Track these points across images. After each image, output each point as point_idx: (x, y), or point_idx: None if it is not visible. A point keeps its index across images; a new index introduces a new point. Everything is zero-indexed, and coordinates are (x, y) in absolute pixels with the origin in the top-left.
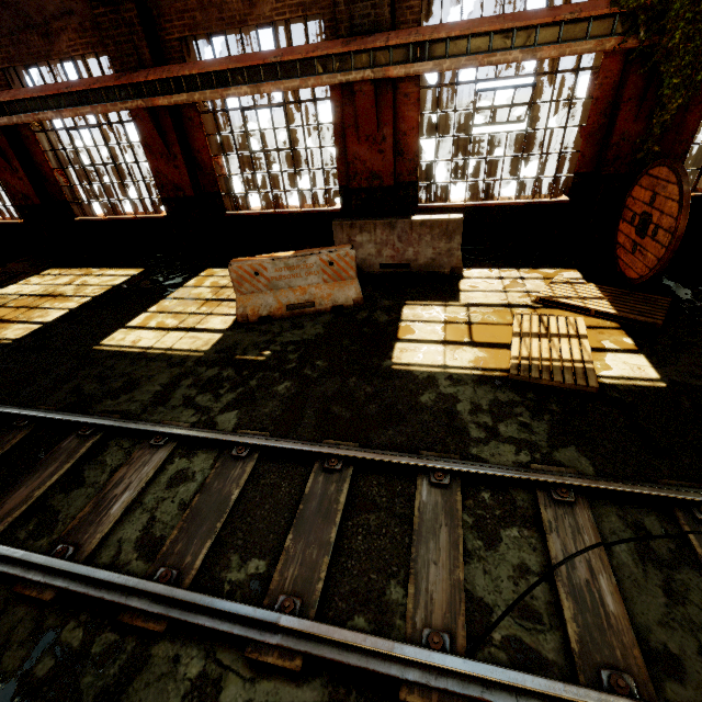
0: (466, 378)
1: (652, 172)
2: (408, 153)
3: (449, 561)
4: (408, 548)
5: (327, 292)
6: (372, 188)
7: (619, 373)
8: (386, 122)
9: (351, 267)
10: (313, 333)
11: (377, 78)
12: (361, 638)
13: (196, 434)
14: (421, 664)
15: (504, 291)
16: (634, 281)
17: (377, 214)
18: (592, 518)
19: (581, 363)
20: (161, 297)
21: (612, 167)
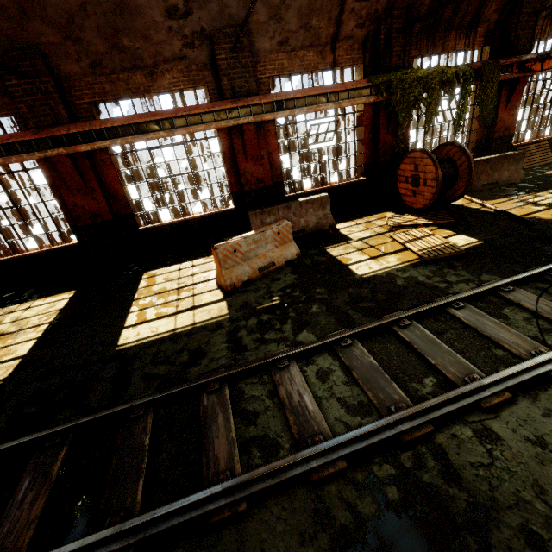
0: (406, 268)
1: (410, 156)
2: (274, 164)
3: (503, 329)
4: (480, 336)
5: (279, 253)
6: (259, 189)
7: (462, 243)
8: (262, 147)
9: (290, 233)
10: (291, 279)
11: (257, 121)
12: (520, 366)
13: (309, 346)
14: (548, 360)
15: (368, 229)
16: (421, 209)
17: (265, 205)
18: (525, 291)
19: (447, 243)
20: (130, 300)
21: (383, 158)
